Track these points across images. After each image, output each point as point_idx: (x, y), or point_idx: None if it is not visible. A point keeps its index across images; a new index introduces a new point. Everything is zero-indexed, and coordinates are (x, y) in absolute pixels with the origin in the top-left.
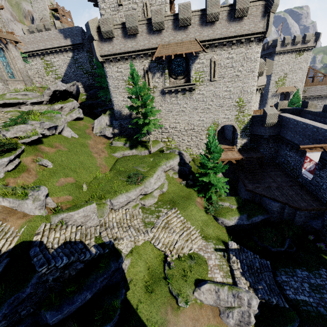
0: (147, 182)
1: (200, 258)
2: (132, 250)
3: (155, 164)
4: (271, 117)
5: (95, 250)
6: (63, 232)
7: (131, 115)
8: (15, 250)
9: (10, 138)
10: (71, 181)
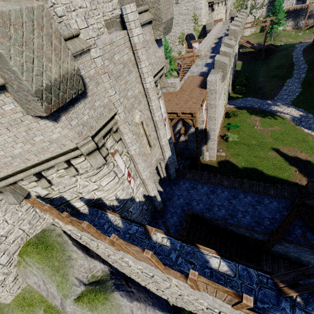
0: None
1: None
2: None
3: None
4: (209, 25)
5: None
6: None
7: None
8: None
9: None
10: None
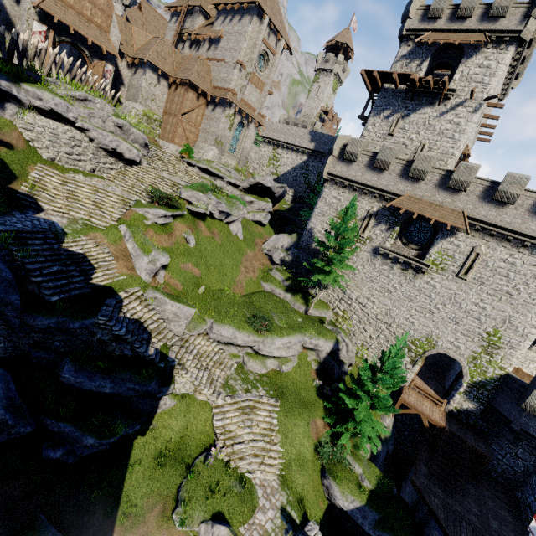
0: (270, 338)
1: (251, 495)
2: (185, 394)
3: (298, 327)
4: None
5: (153, 353)
6: (145, 310)
7: (318, 253)
8: (100, 288)
9: (183, 198)
10: (196, 273)
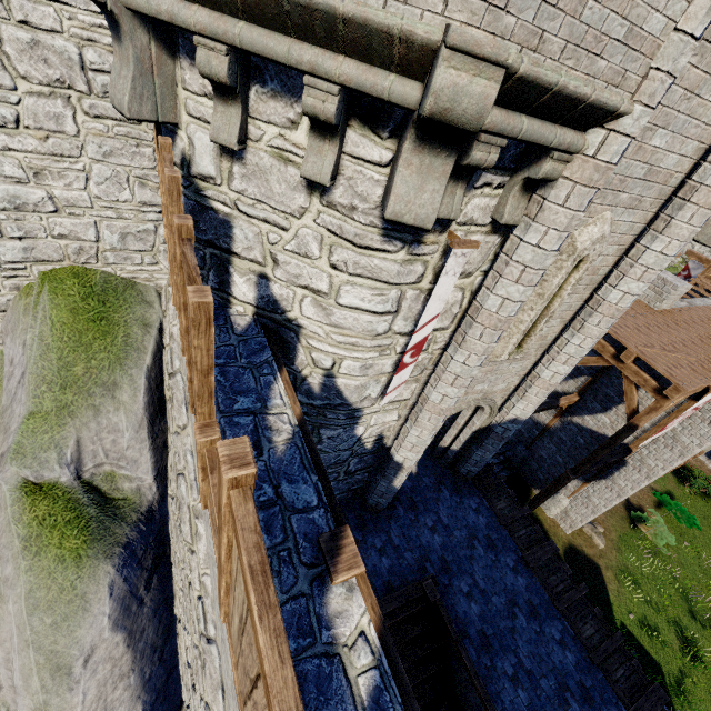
0: None
1: None
2: None
3: None
4: None
5: None
6: None
7: None
8: None
9: None
10: None
